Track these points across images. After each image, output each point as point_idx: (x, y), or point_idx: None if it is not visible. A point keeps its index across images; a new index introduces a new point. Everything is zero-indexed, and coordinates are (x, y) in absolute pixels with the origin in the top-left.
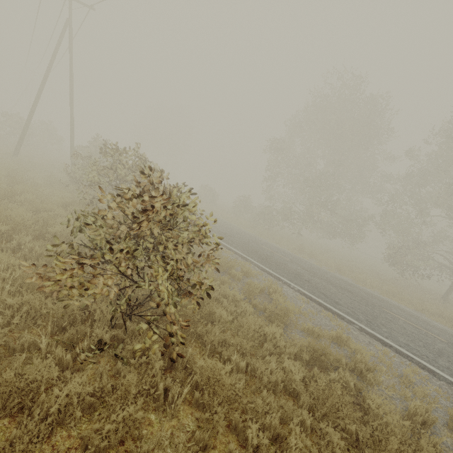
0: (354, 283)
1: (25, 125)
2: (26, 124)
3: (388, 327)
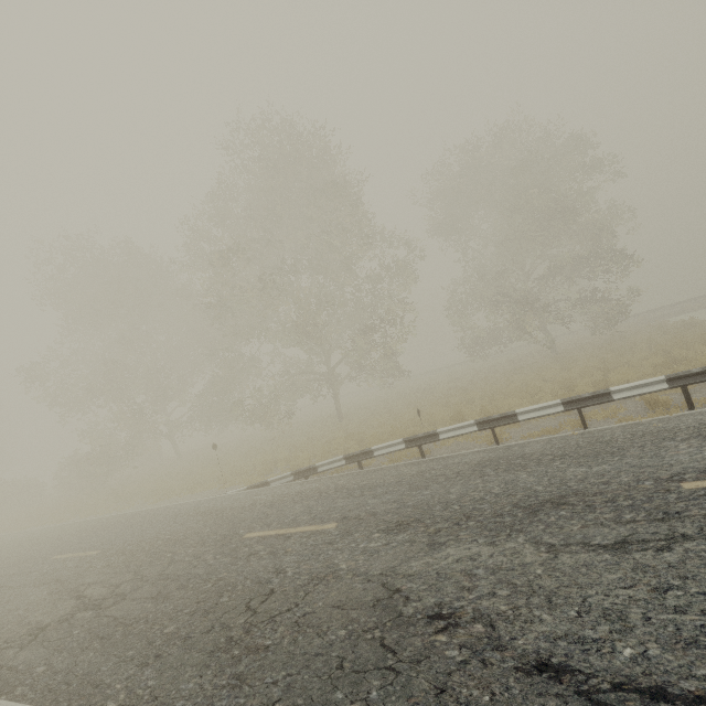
0: (127, 512)
1: None
2: None
3: None
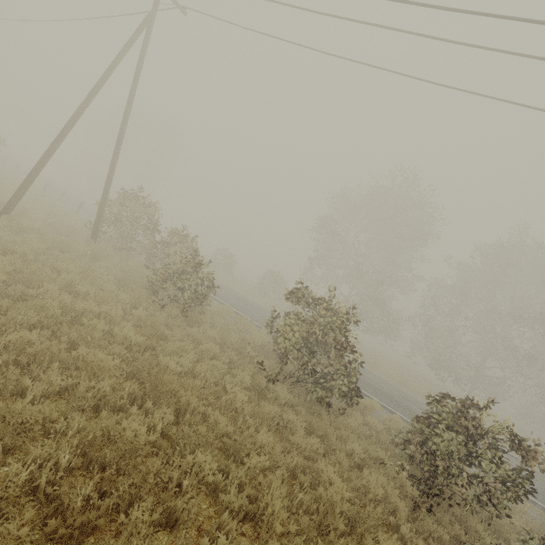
0: None
1: (39, 165)
2: (41, 163)
3: (541, 494)
